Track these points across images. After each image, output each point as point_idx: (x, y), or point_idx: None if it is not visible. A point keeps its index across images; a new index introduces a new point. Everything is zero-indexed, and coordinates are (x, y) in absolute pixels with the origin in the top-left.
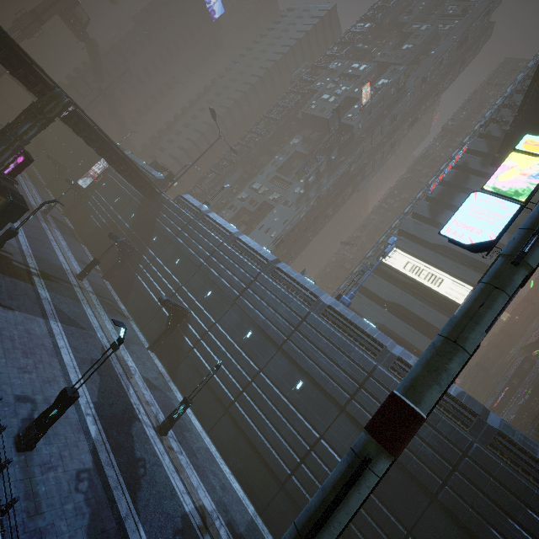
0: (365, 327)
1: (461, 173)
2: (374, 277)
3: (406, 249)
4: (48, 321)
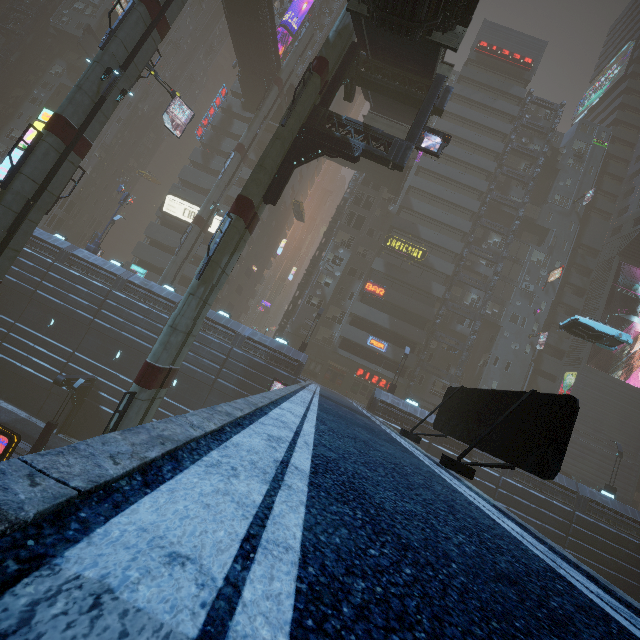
0: (105, 265)
1: (226, 117)
2: (160, 228)
3: (185, 197)
4: None
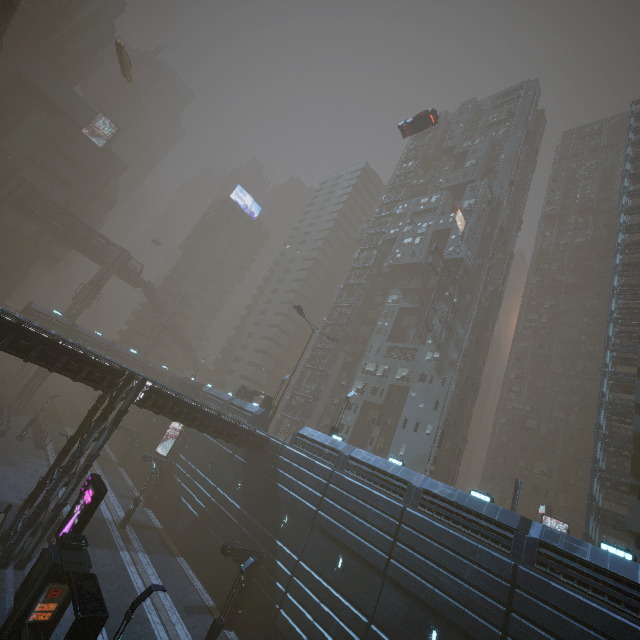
0: None
1: None
2: None
3: None
4: None
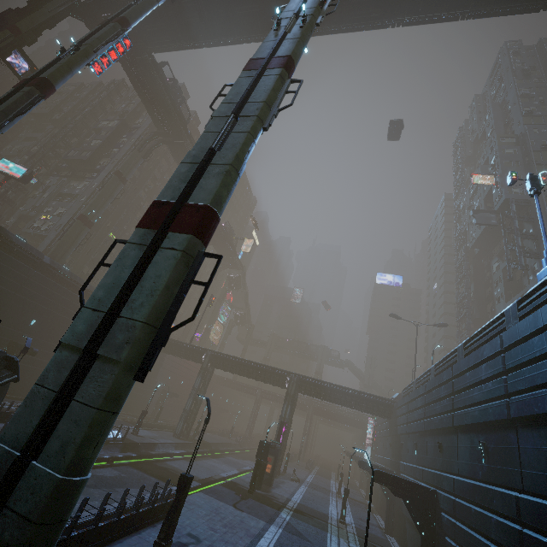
0: None
1: None
2: None
3: None
4: (270, 525)
